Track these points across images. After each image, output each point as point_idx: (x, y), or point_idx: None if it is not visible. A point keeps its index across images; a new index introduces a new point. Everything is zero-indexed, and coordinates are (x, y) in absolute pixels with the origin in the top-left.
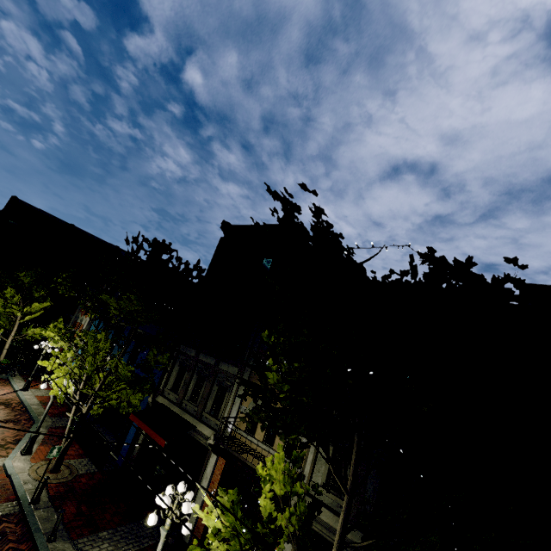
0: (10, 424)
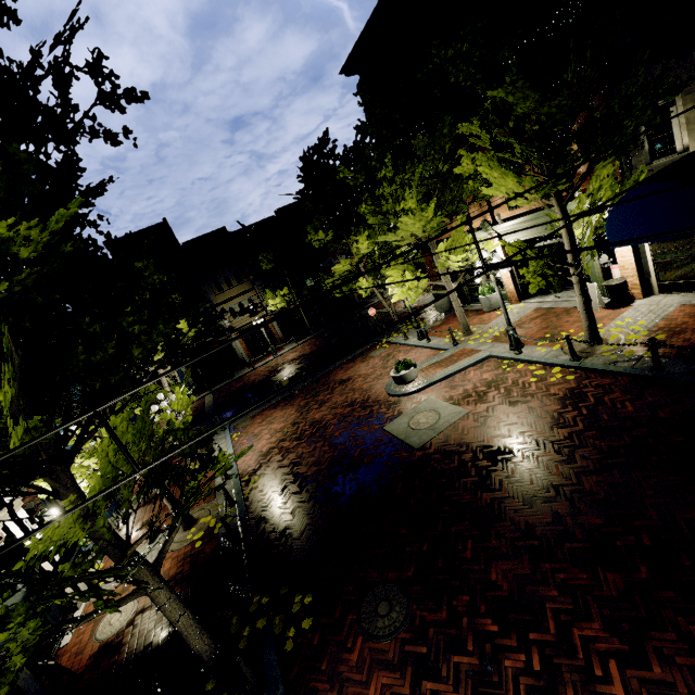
0: None
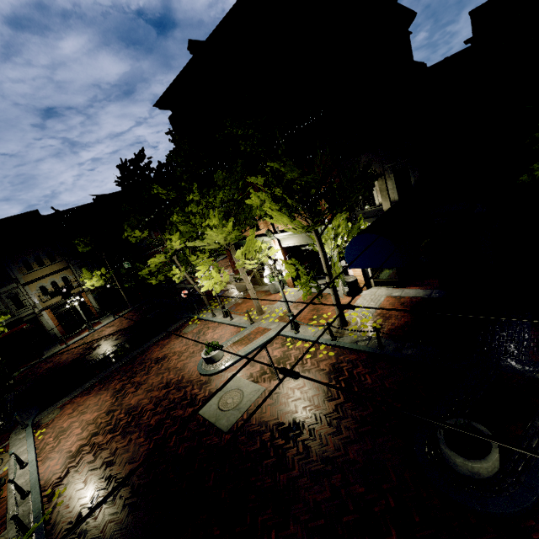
0: None
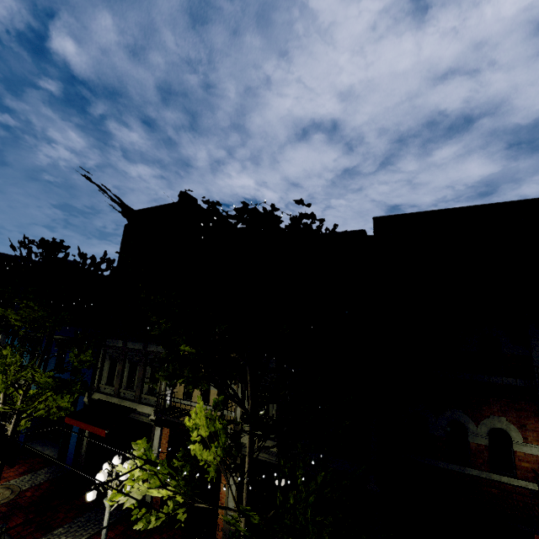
0: None
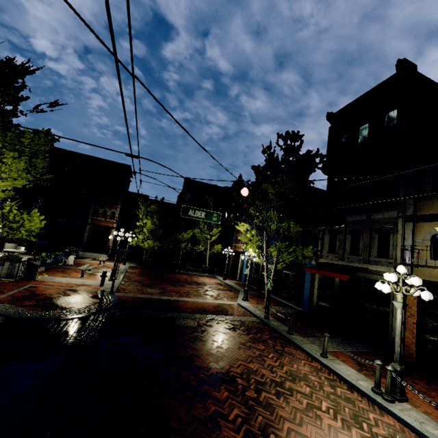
0: (228, 291)
